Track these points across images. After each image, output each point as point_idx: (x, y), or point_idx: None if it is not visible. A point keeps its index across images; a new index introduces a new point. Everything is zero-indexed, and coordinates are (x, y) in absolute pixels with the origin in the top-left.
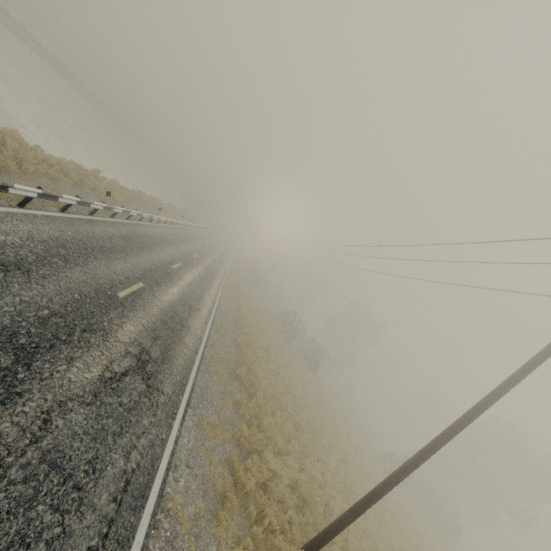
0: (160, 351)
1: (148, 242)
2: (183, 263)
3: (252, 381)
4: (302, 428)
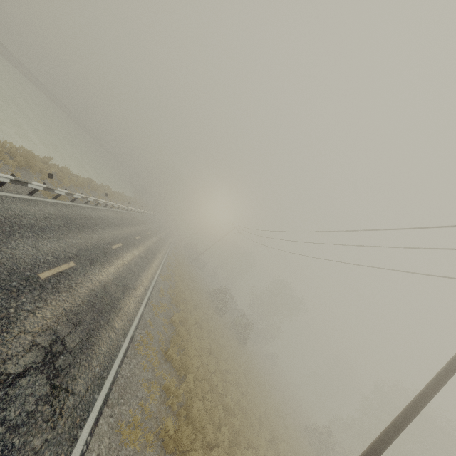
0: (80, 339)
1: (90, 223)
2: (124, 243)
3: (183, 362)
4: (232, 409)
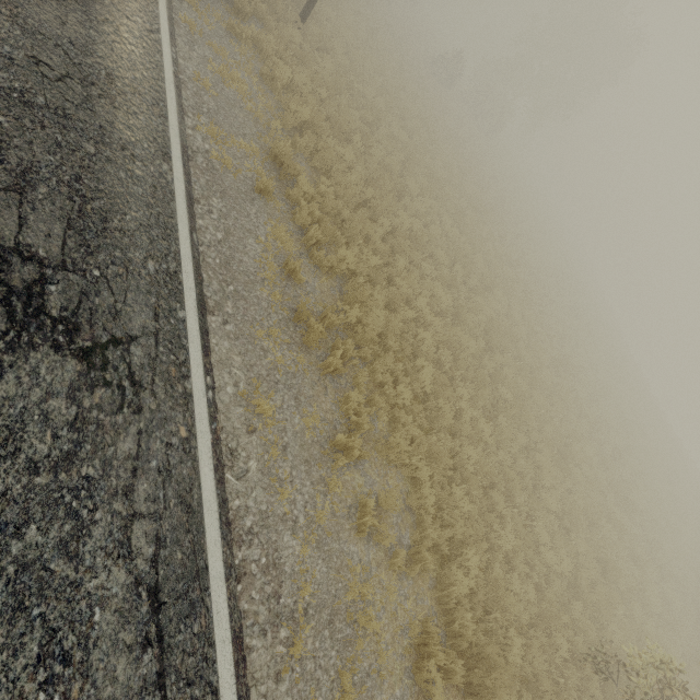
0: None
1: None
2: None
3: None
4: None
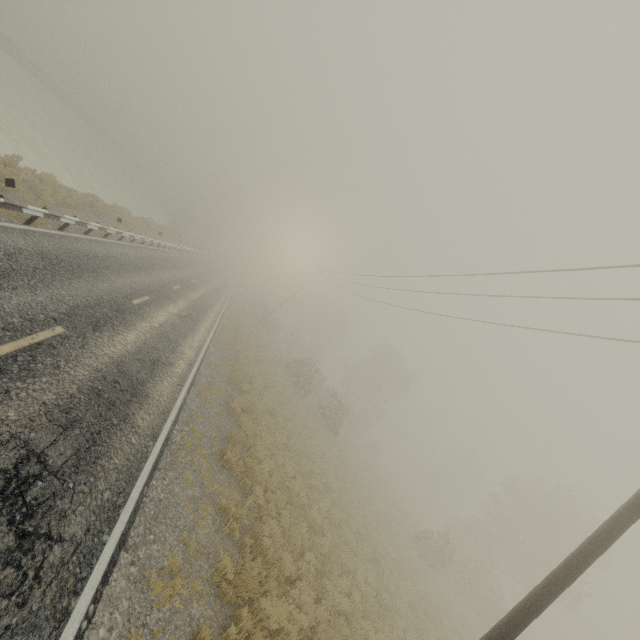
0: (74, 450)
1: (93, 264)
2: (154, 296)
3: (249, 467)
4: (320, 525)
